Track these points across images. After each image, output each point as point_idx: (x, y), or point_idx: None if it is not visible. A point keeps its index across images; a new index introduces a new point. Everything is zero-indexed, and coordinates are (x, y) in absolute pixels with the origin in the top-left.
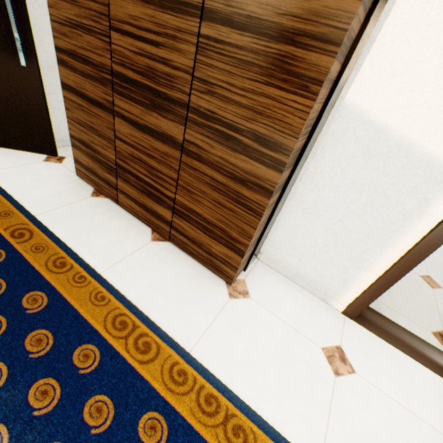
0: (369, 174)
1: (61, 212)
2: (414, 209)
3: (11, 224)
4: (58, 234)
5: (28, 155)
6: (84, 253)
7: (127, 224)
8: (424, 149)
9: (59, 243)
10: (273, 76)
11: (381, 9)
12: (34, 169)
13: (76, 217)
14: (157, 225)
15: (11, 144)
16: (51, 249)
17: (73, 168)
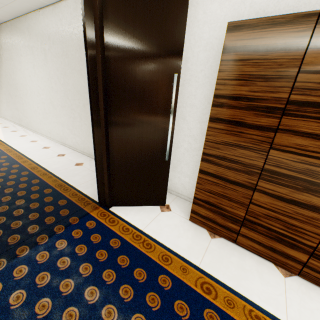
0: None
1: (209, 258)
2: None
3: (194, 279)
4: (226, 283)
5: (150, 208)
6: (257, 301)
7: (255, 262)
8: None
9: (236, 294)
10: None
11: None
12: (162, 220)
13: (221, 262)
14: (283, 262)
15: (140, 203)
16: (237, 301)
17: (180, 213)
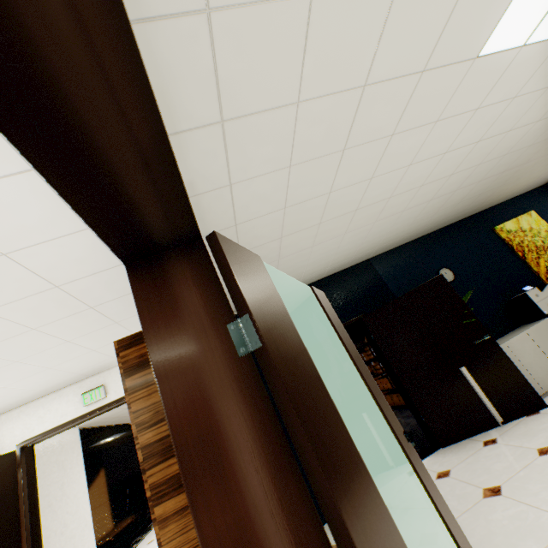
0: None
1: None
2: None
3: None
4: None
5: None
6: None
7: None
8: None
9: None
10: None
11: None
12: None
13: None
14: None
15: None
16: None
17: None
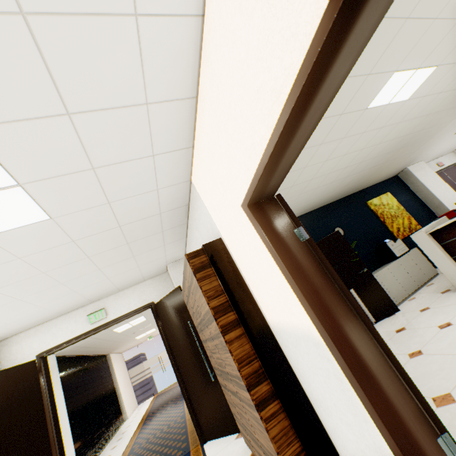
0: (306, 358)
1: None
2: (334, 370)
3: None
4: None
5: (229, 437)
6: None
7: None
8: (299, 330)
9: None
10: (224, 349)
11: (246, 295)
12: (228, 447)
13: None
14: None
15: (222, 432)
16: None
17: None
